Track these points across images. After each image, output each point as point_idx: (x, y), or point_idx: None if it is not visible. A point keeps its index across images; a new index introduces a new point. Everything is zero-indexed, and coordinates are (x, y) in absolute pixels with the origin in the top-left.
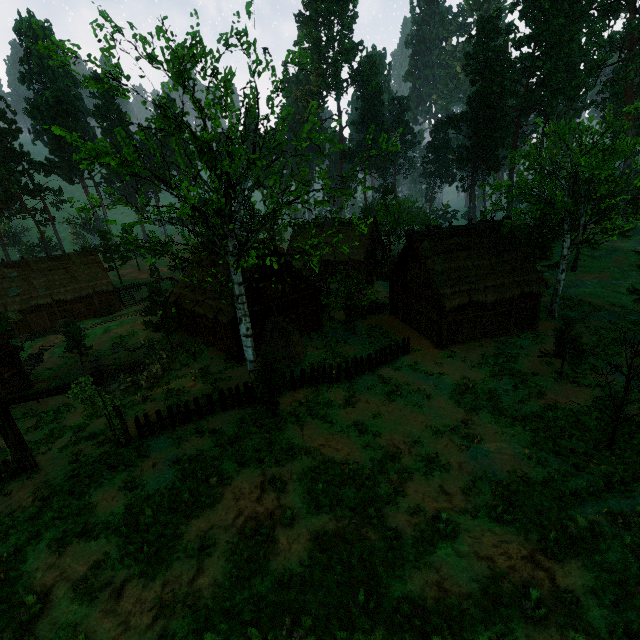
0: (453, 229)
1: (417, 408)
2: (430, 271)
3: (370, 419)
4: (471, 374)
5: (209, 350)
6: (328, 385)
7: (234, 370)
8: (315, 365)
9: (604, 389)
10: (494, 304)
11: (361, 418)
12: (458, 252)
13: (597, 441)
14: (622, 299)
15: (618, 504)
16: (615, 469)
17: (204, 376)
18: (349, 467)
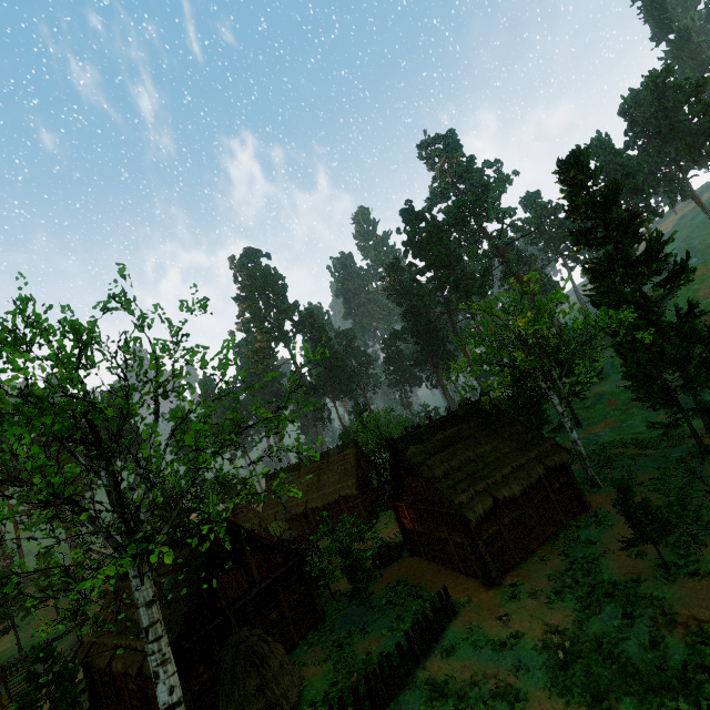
0: (435, 423)
1: None
2: (431, 479)
3: None
4: (556, 617)
5: None
6: None
7: None
8: (320, 704)
9: None
10: (525, 494)
11: None
12: (452, 446)
13: None
14: (647, 439)
15: None
16: None
17: None
18: None
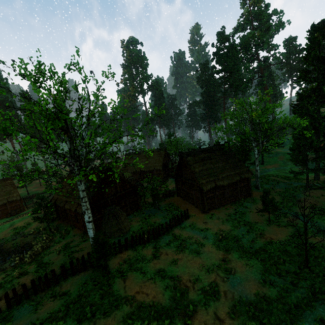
0: (201, 150)
1: (196, 254)
2: (193, 172)
3: (168, 266)
4: (223, 227)
5: (73, 230)
6: (143, 245)
7: (85, 243)
8: (136, 232)
9: (293, 227)
10: (228, 185)
11: (163, 266)
12: (206, 161)
13: (299, 262)
14: (288, 176)
15: (324, 310)
16: (314, 281)
17: (65, 250)
18: (154, 308)
